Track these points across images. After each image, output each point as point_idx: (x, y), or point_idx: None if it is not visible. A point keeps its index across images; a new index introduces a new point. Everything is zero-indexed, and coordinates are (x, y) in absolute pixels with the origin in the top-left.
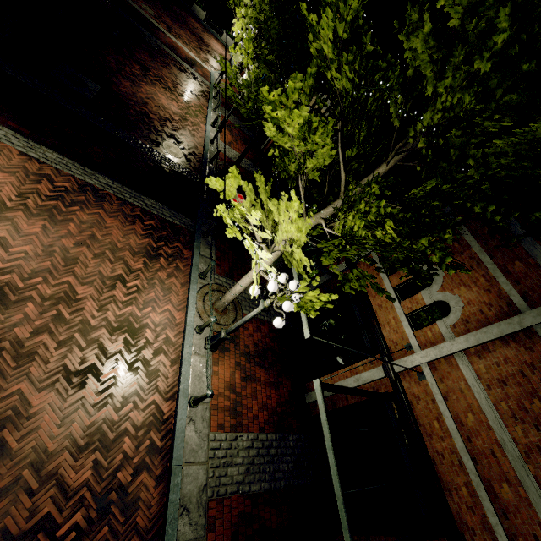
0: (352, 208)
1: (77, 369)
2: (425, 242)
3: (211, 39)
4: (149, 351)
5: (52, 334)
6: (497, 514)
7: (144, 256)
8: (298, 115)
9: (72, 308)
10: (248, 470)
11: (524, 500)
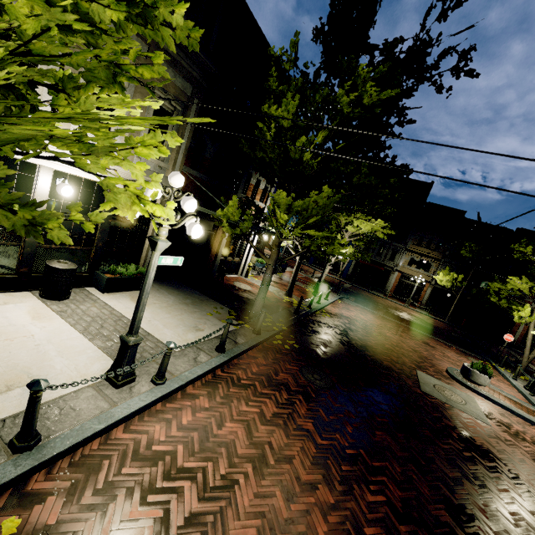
0: None
1: None
2: None
3: None
4: None
5: None
6: None
7: None
8: None
9: None
10: None
11: None
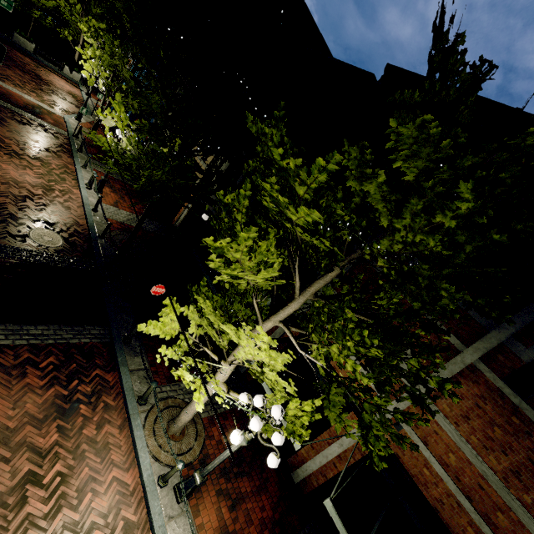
0: (327, 329)
1: None
2: (415, 363)
3: (51, 74)
4: None
5: None
6: None
7: (56, 418)
8: (266, 274)
9: None
10: None
11: (517, 522)
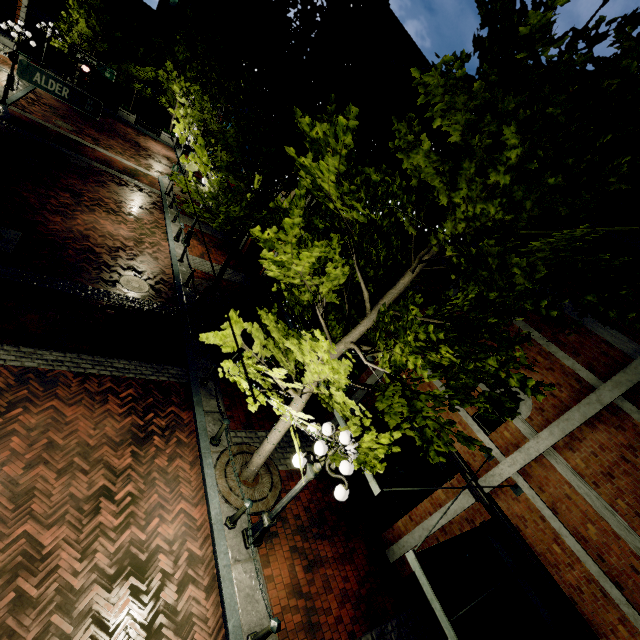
0: (393, 334)
1: None
2: (493, 362)
3: (149, 141)
4: (170, 589)
5: (14, 636)
6: None
7: (131, 444)
8: (308, 256)
9: (39, 575)
10: None
11: None
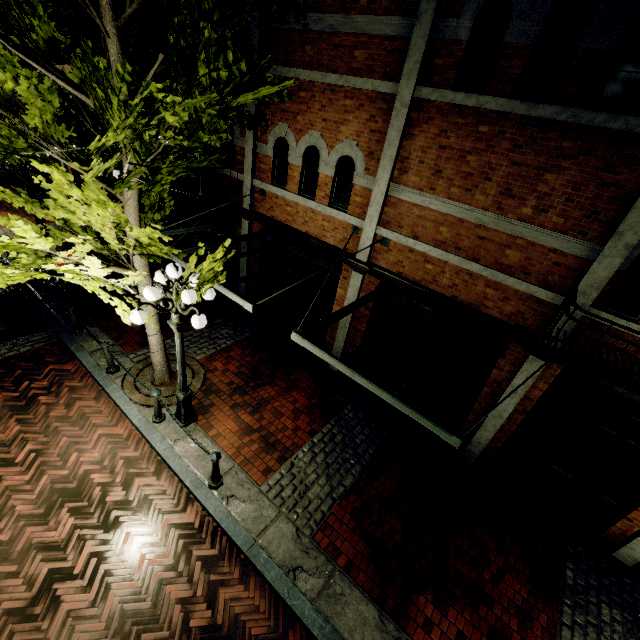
0: None
1: (30, 598)
2: (203, 69)
3: None
4: (115, 492)
5: None
6: (522, 280)
7: (12, 415)
8: None
9: None
10: (328, 476)
11: (527, 246)
